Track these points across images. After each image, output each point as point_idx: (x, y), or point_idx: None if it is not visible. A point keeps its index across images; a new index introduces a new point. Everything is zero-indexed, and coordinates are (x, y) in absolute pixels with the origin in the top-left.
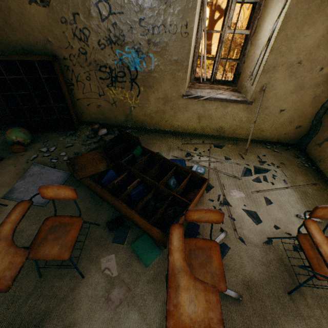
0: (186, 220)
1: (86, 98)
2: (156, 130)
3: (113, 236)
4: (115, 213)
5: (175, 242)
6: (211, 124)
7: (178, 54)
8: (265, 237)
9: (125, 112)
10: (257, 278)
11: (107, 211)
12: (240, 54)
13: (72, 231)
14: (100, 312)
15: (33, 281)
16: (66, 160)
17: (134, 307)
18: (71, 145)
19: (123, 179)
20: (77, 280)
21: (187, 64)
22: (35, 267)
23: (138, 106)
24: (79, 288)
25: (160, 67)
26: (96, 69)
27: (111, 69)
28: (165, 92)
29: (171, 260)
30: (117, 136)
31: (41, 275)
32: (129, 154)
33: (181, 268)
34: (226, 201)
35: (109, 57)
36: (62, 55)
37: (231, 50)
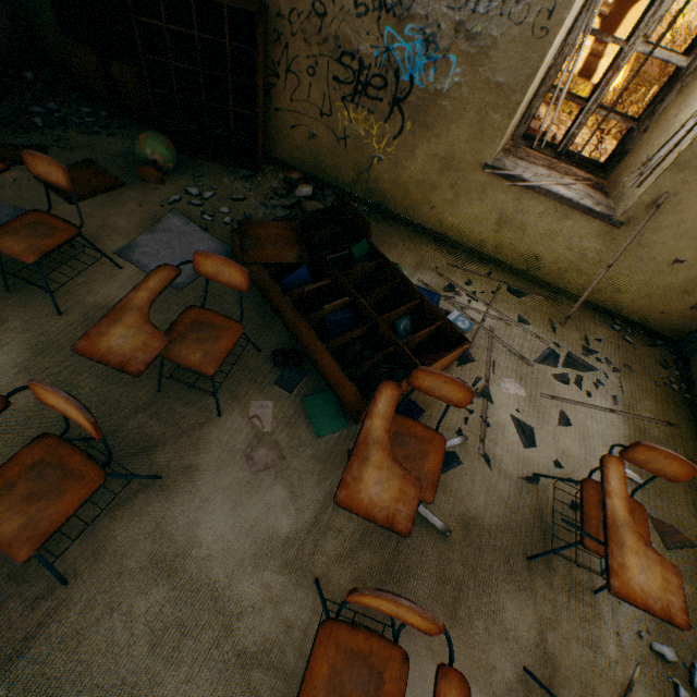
0: (409, 383)
1: (294, 111)
2: (404, 221)
3: (278, 375)
4: (289, 343)
5: (381, 405)
6: (519, 244)
7: (510, 71)
8: (529, 471)
9: (358, 164)
10: (487, 519)
11: (277, 334)
12: (647, 107)
13: (225, 339)
14: (234, 469)
15: (147, 392)
16: (228, 223)
17: (284, 482)
18: (241, 199)
19: (320, 289)
20: (210, 416)
21: (520, 100)
22: (153, 376)
23: (387, 159)
24: (211, 428)
25: (461, 90)
26: (333, 57)
27: (362, 65)
28: (453, 147)
29: (367, 425)
30: (330, 208)
31: (160, 389)
32: (343, 248)
33: (378, 440)
34: (487, 392)
35: (367, 38)
36: (276, 6)
37: (644, 84)
